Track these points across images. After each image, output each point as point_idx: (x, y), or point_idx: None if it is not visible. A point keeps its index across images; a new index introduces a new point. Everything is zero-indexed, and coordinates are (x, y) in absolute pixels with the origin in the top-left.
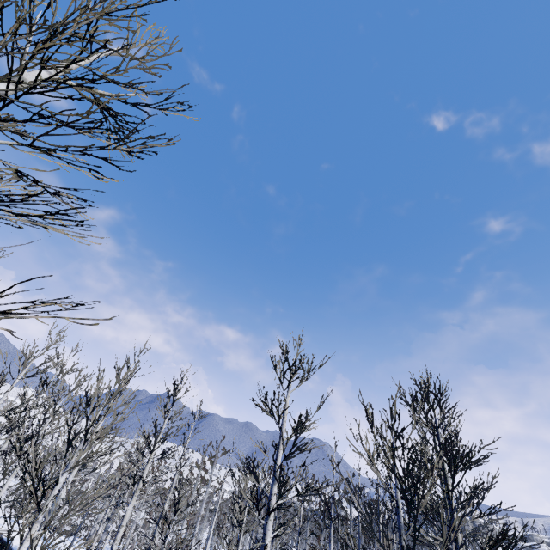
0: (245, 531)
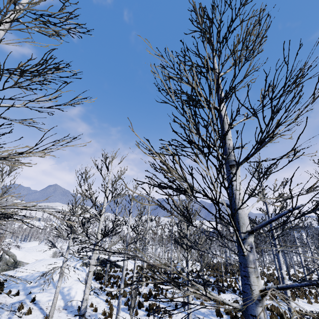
0: None
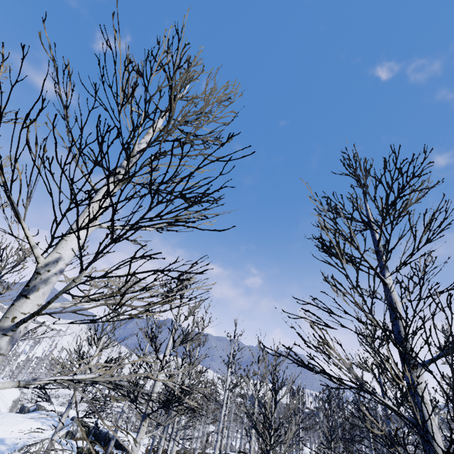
0: (334, 447)
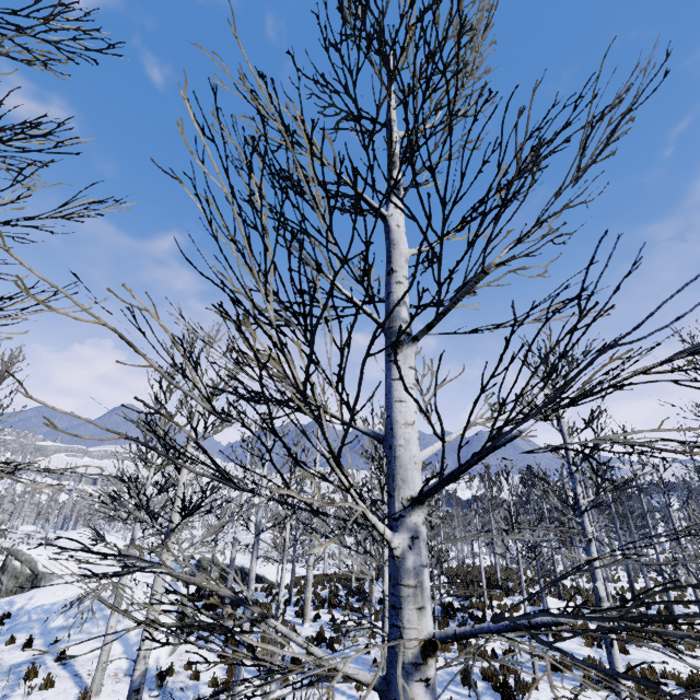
0: (519, 532)
